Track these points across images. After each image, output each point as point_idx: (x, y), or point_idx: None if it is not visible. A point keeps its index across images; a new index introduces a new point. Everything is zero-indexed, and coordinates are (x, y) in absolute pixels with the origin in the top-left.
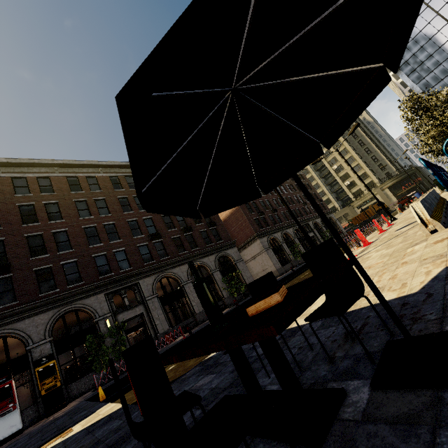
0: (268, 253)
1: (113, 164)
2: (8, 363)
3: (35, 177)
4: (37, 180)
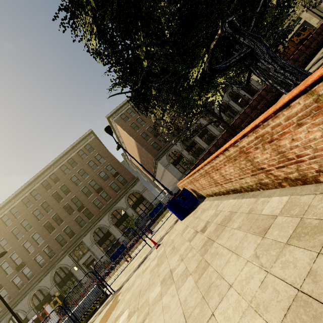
0: (168, 169)
1: (37, 176)
2: (45, 298)
3: (9, 211)
4: (11, 212)
